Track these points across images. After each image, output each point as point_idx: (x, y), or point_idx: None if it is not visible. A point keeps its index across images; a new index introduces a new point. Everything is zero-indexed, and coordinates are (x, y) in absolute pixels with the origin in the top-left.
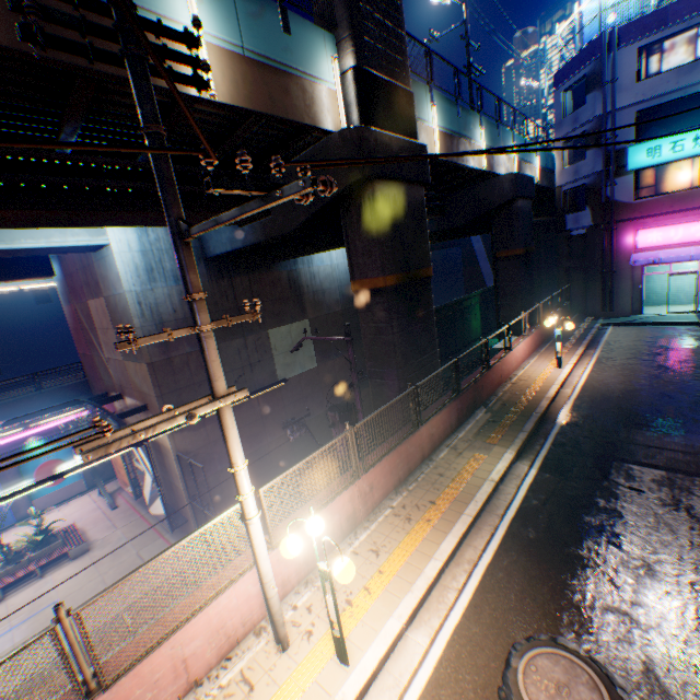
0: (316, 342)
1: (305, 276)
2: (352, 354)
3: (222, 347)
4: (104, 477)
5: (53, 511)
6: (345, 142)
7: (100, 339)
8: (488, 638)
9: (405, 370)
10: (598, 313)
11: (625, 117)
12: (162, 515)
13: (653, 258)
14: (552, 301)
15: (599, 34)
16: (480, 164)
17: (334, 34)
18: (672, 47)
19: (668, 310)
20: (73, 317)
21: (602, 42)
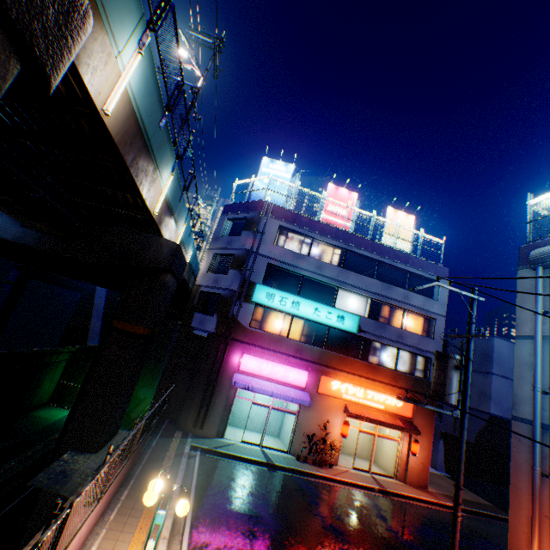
0: None
1: None
2: None
3: None
4: None
5: None
6: None
7: None
8: None
9: None
10: (190, 426)
11: (262, 261)
12: None
13: (250, 384)
14: (141, 377)
15: (264, 200)
16: (154, 205)
17: None
18: (294, 238)
19: (242, 435)
20: None
21: (265, 205)
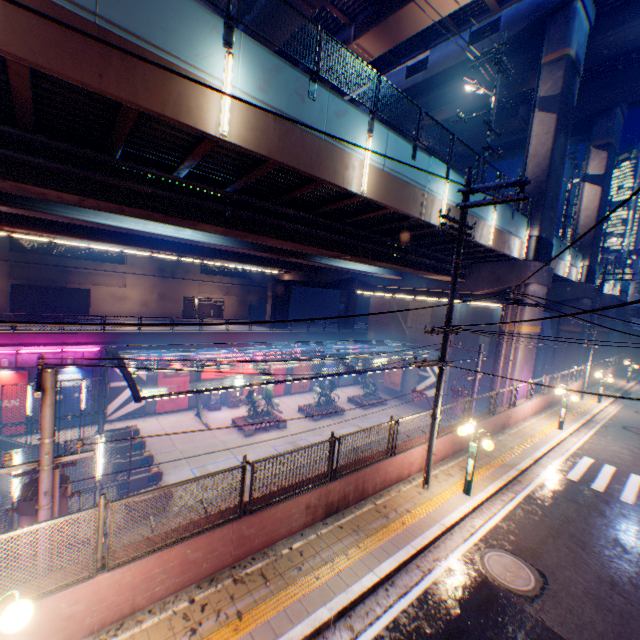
0: (488, 345)
1: (494, 313)
2: (563, 350)
3: (468, 335)
4: (357, 381)
5: (343, 387)
6: (578, 286)
7: (406, 317)
8: (628, 409)
9: (572, 361)
10: None
11: None
12: (430, 397)
13: None
14: None
15: None
16: None
17: (581, 254)
18: None
19: None
20: (380, 303)
21: None
